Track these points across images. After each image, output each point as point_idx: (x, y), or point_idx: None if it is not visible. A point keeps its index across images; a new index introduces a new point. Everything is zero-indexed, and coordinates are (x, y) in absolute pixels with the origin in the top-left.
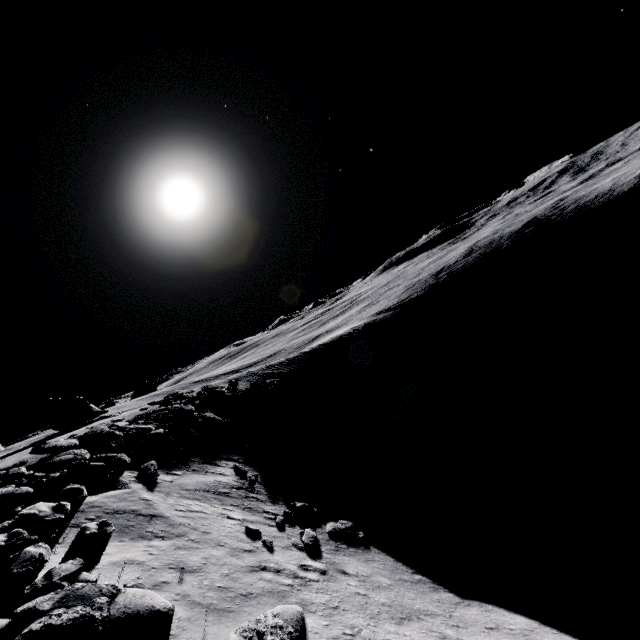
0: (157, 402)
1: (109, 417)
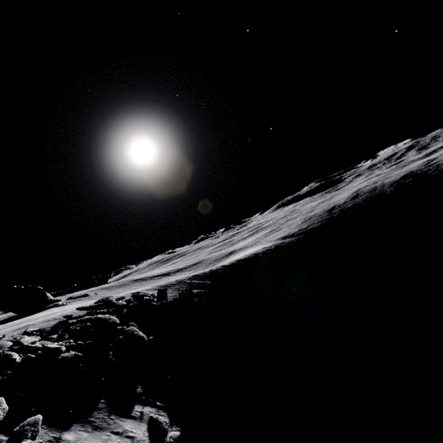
0: (85, 308)
1: (60, 306)
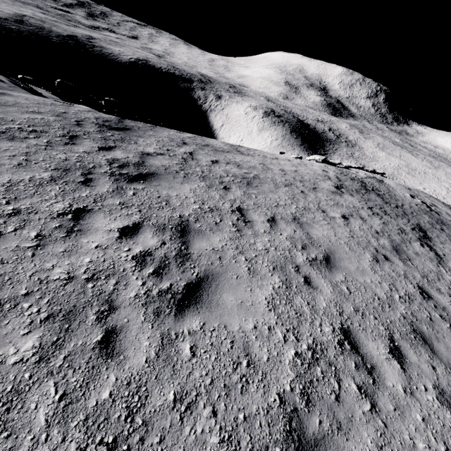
0: None
1: None
